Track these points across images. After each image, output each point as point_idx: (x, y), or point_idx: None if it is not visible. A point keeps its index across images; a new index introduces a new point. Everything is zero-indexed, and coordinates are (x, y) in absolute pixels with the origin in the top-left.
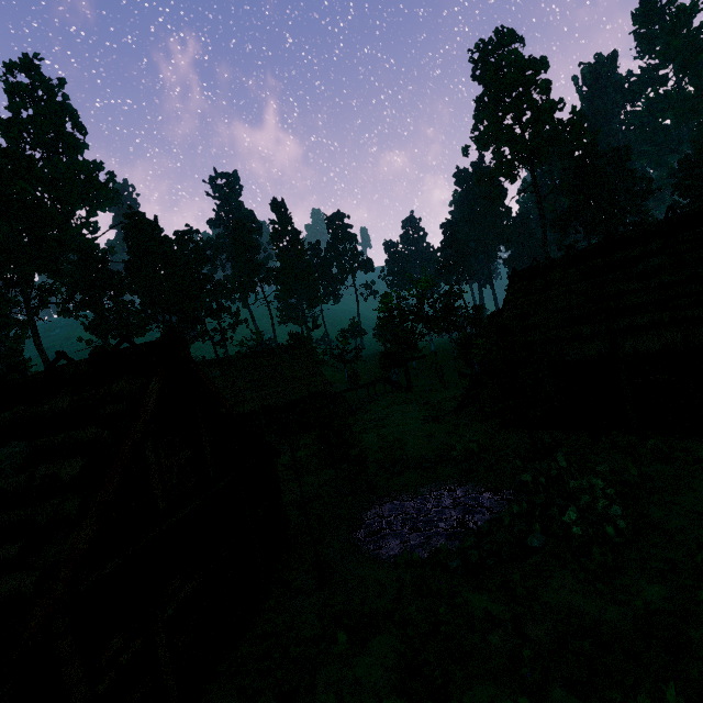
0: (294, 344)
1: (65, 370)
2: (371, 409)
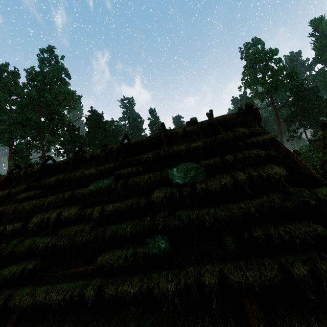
0: None
1: (175, 131)
2: None
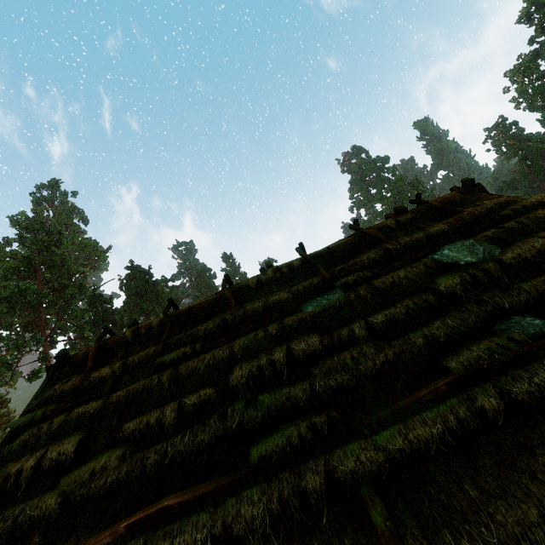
0: None
1: (384, 224)
2: None
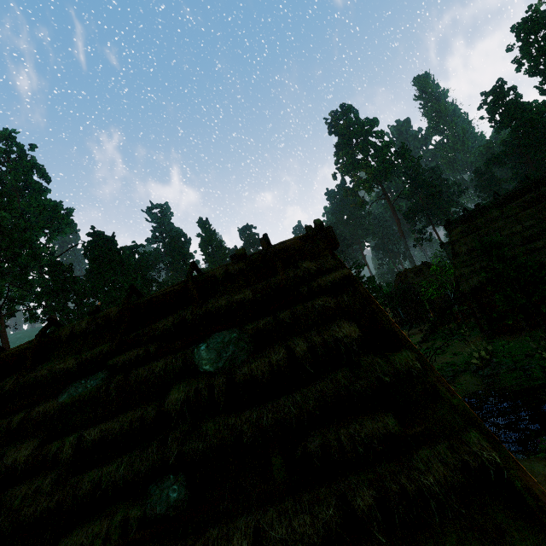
0: None
1: (213, 274)
2: None
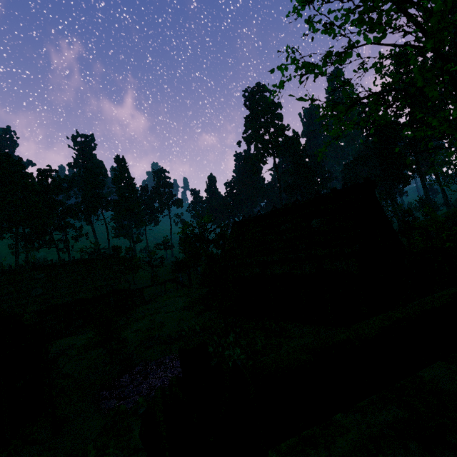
0: (109, 255)
1: None
2: (158, 300)
